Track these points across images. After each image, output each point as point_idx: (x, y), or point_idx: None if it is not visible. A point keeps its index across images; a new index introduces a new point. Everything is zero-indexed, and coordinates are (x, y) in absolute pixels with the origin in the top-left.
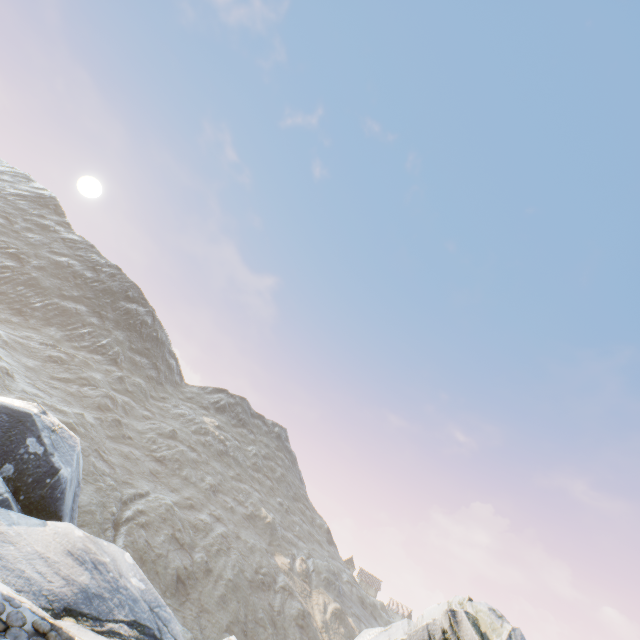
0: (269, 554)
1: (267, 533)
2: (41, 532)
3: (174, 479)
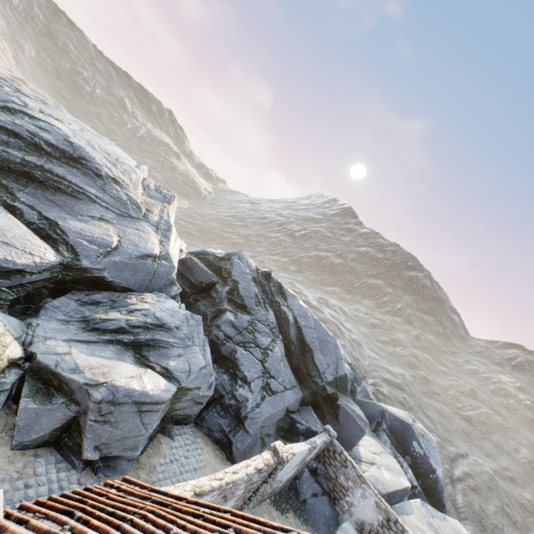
0: None
1: None
2: (446, 526)
3: (485, 442)
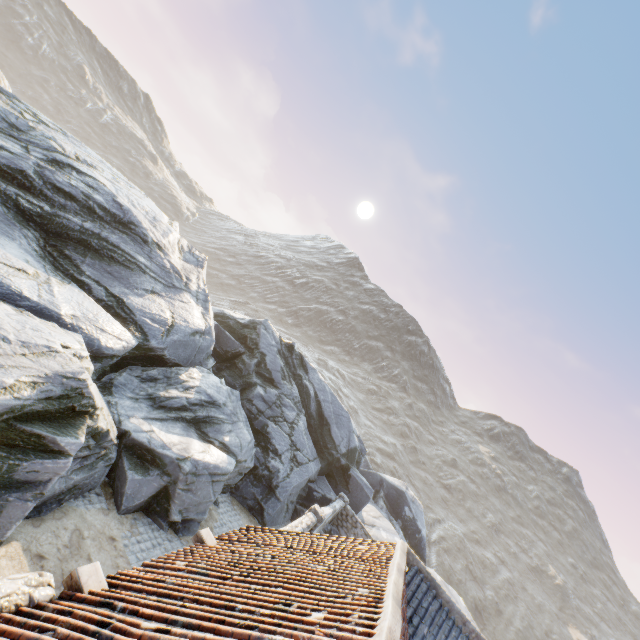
0: (560, 621)
1: (556, 595)
2: None
3: (459, 509)
